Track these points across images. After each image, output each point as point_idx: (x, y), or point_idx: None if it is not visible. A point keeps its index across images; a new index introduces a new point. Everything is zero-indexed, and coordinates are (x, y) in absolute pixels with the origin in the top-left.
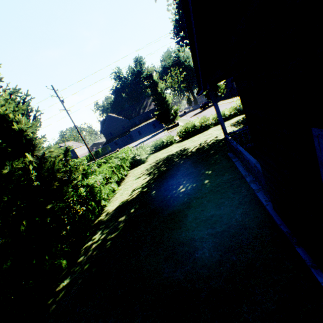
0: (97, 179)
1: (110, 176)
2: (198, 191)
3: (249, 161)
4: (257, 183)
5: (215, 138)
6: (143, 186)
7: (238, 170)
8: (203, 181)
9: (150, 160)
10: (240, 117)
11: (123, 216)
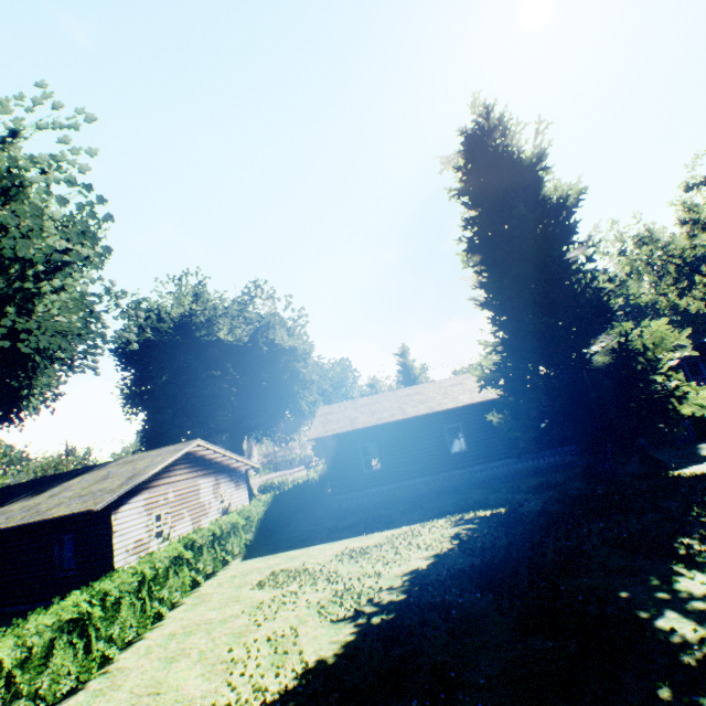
0: None
1: None
2: None
3: None
4: None
5: None
6: None
7: None
8: None
9: None
10: None
11: None
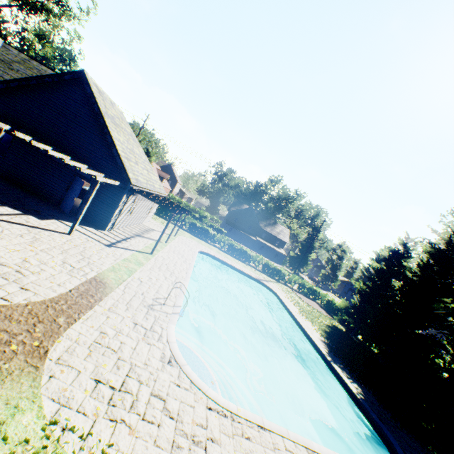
0: None
1: None
2: None
3: None
4: None
5: None
6: None
7: None
8: None
9: None
10: None
11: None
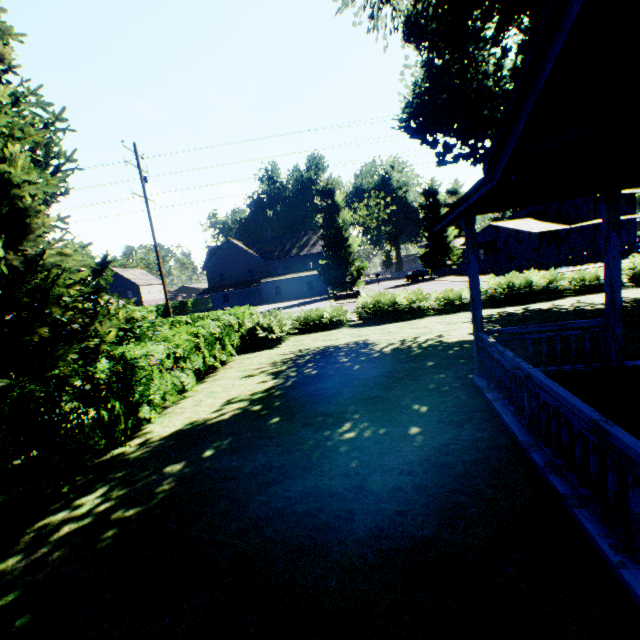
0: (152, 351)
1: (186, 355)
2: (390, 450)
3: (563, 410)
4: (570, 477)
5: (437, 337)
6: (253, 399)
7: (502, 423)
8: (406, 428)
9: (285, 346)
10: (494, 311)
11: (179, 462)
